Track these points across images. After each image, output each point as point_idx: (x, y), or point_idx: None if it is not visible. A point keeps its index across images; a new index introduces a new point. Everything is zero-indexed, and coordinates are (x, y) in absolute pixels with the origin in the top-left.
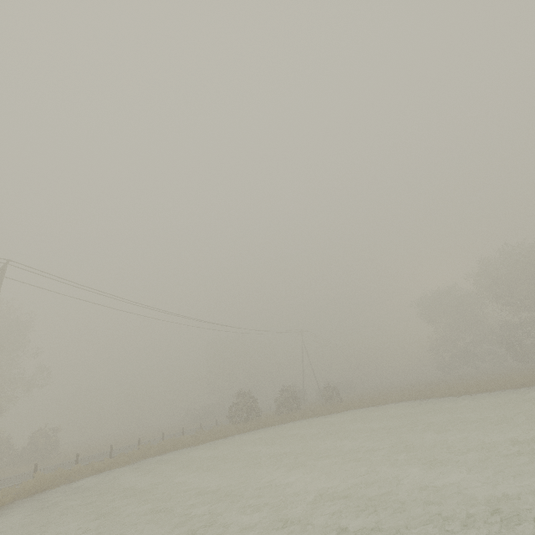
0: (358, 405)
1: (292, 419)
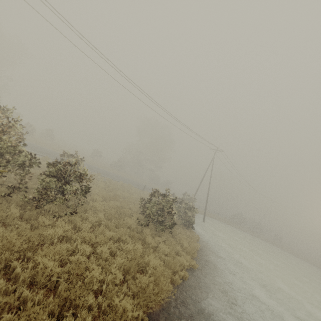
0: (292, 253)
1: (260, 238)
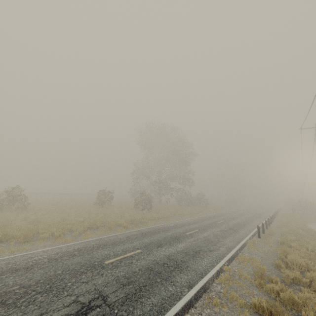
0: None
1: None
